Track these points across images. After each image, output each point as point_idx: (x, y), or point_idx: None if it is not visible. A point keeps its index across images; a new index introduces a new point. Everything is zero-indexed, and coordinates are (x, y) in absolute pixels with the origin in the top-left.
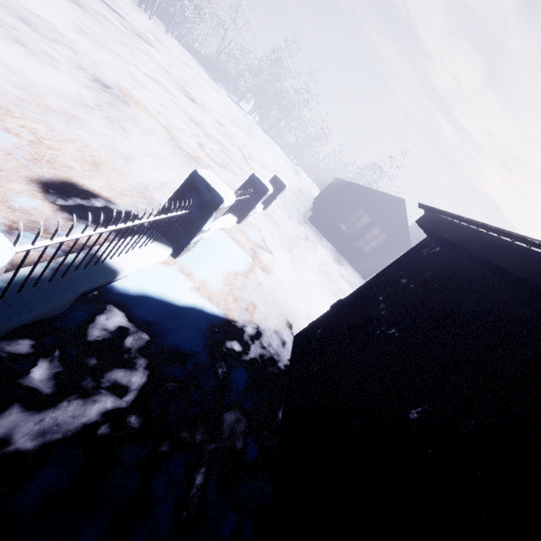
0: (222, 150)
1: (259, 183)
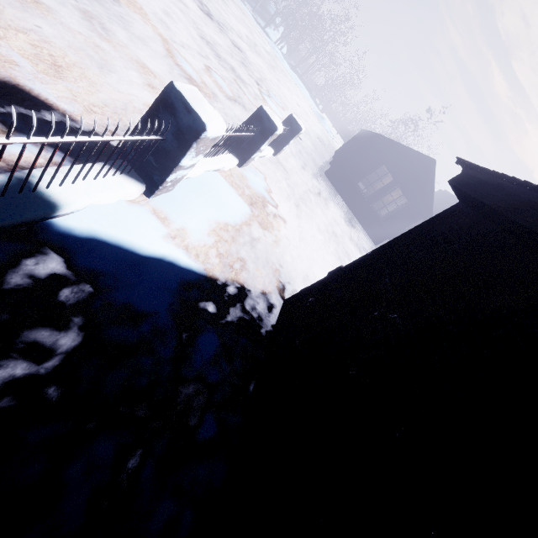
0: (235, 80)
1: (266, 119)
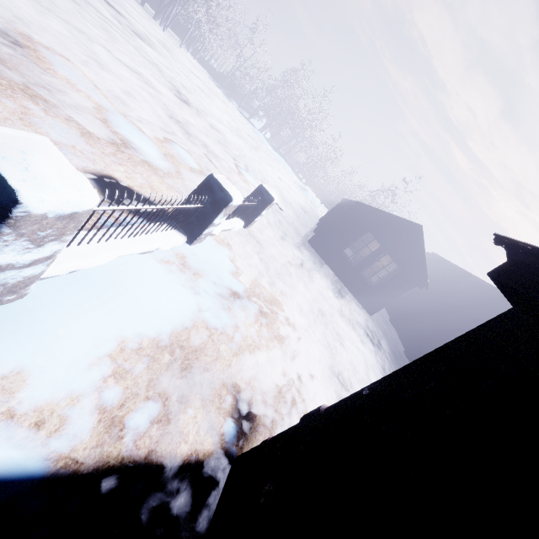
0: (206, 154)
1: (218, 188)
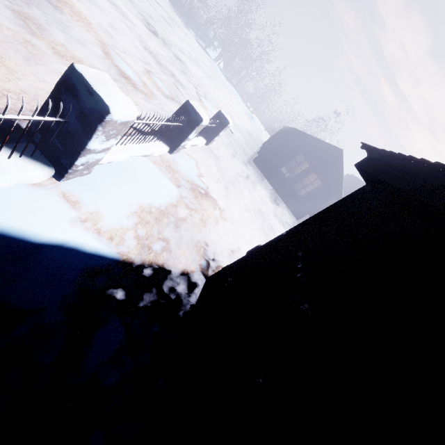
0: (174, 83)
1: (192, 112)
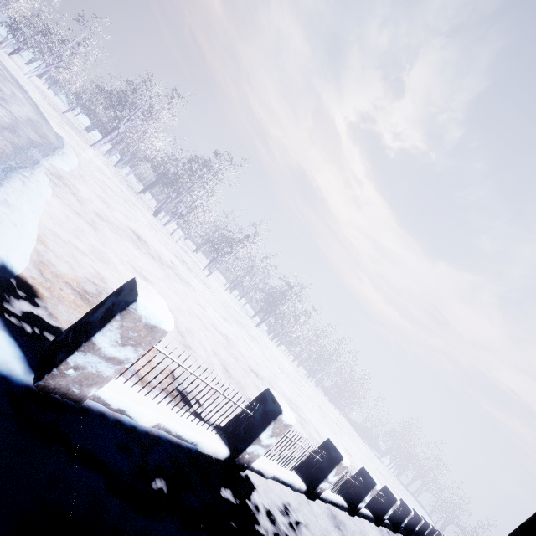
0: None
1: (437, 530)
